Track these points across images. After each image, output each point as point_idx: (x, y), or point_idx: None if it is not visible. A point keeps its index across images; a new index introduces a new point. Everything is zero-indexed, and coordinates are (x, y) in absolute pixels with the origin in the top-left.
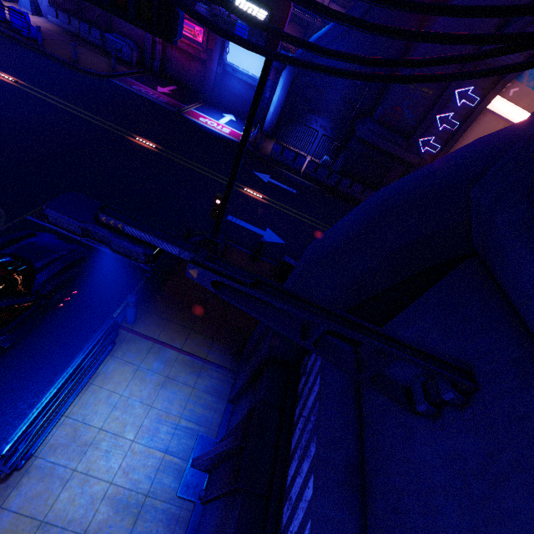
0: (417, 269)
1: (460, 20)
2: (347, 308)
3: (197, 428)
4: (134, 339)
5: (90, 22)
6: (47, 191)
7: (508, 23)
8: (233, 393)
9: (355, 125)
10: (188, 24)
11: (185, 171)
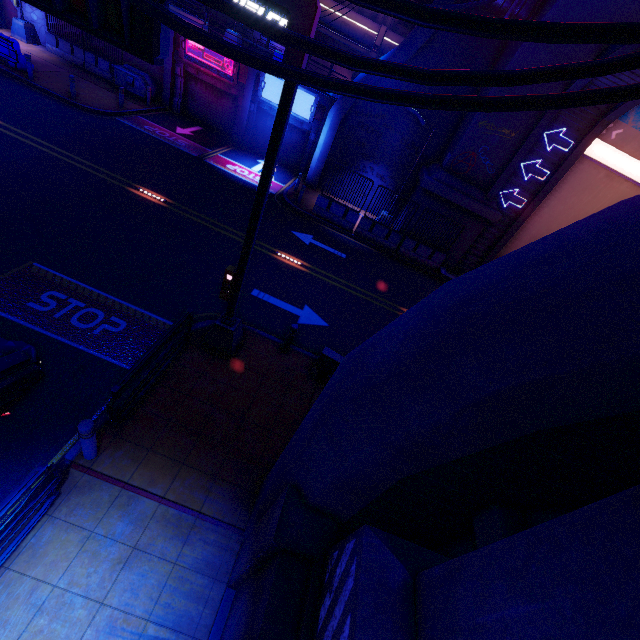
0: (521, 430)
1: (547, 47)
2: (400, 476)
3: (173, 638)
4: (92, 484)
5: (98, 52)
6: (2, 261)
7: (609, 50)
8: (233, 574)
9: (420, 174)
10: (216, 54)
11: (201, 231)
